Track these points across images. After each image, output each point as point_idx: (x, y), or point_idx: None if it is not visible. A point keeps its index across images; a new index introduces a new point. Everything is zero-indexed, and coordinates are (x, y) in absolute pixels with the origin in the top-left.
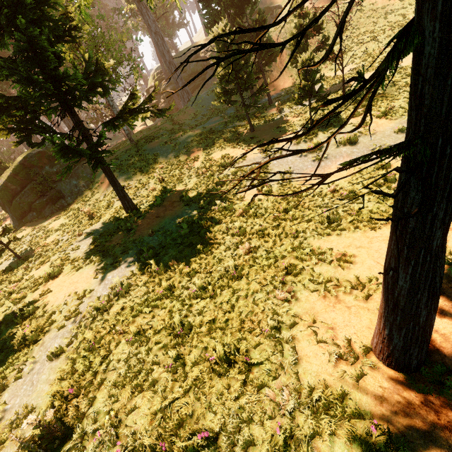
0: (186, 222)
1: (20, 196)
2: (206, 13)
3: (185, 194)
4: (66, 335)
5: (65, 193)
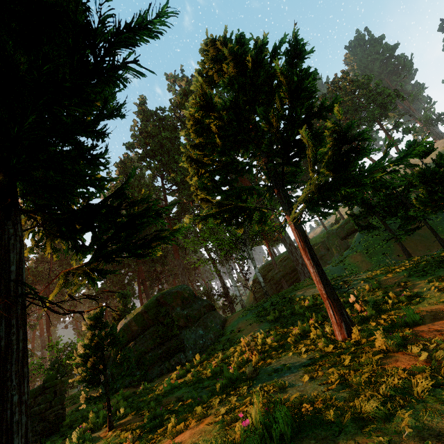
0: None
1: (136, 341)
2: None
3: None
4: None
5: (187, 343)
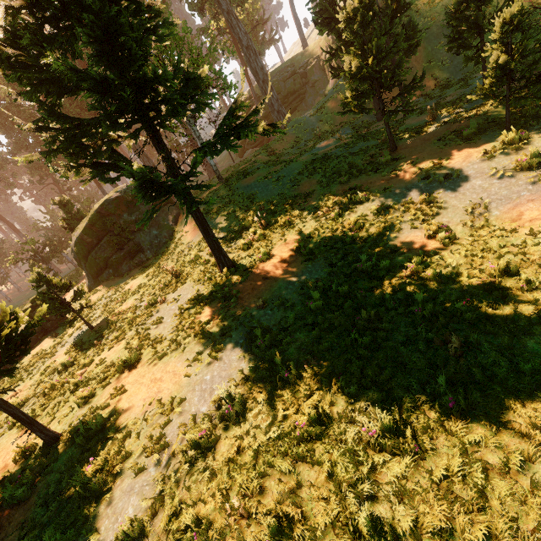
0: (314, 287)
1: (96, 251)
2: (316, 5)
3: (302, 244)
4: (147, 490)
5: (144, 245)
